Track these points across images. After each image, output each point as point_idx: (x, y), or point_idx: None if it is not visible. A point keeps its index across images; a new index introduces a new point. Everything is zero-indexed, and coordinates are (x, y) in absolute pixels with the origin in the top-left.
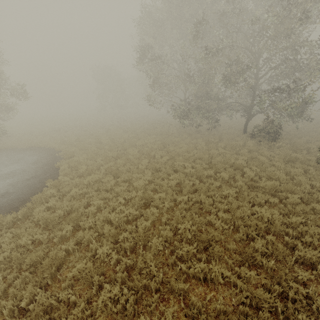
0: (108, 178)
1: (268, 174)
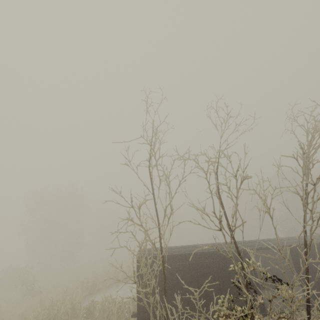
0: None
1: None
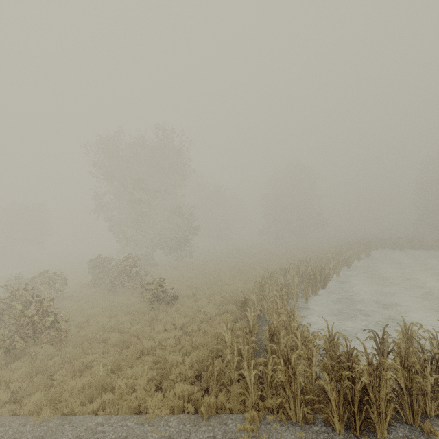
0: (0, 279)
1: None
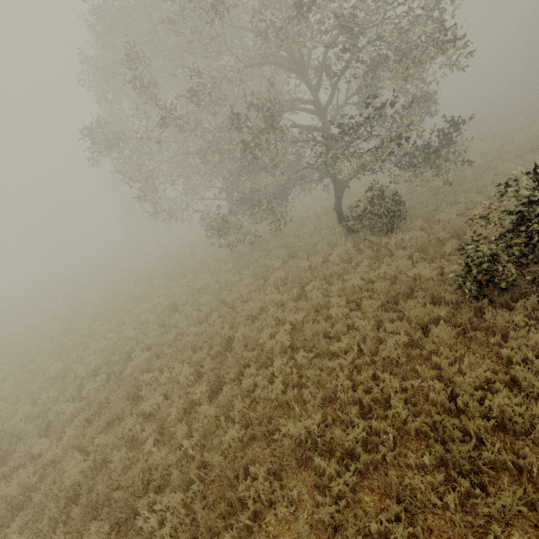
0: None
1: (315, 378)
